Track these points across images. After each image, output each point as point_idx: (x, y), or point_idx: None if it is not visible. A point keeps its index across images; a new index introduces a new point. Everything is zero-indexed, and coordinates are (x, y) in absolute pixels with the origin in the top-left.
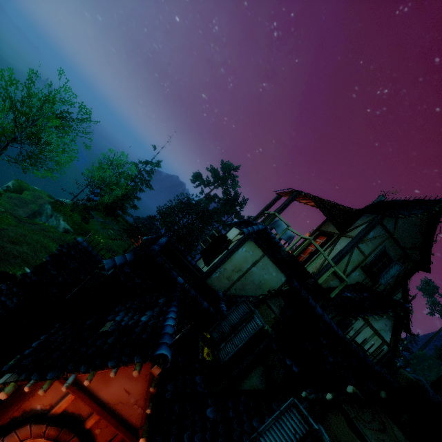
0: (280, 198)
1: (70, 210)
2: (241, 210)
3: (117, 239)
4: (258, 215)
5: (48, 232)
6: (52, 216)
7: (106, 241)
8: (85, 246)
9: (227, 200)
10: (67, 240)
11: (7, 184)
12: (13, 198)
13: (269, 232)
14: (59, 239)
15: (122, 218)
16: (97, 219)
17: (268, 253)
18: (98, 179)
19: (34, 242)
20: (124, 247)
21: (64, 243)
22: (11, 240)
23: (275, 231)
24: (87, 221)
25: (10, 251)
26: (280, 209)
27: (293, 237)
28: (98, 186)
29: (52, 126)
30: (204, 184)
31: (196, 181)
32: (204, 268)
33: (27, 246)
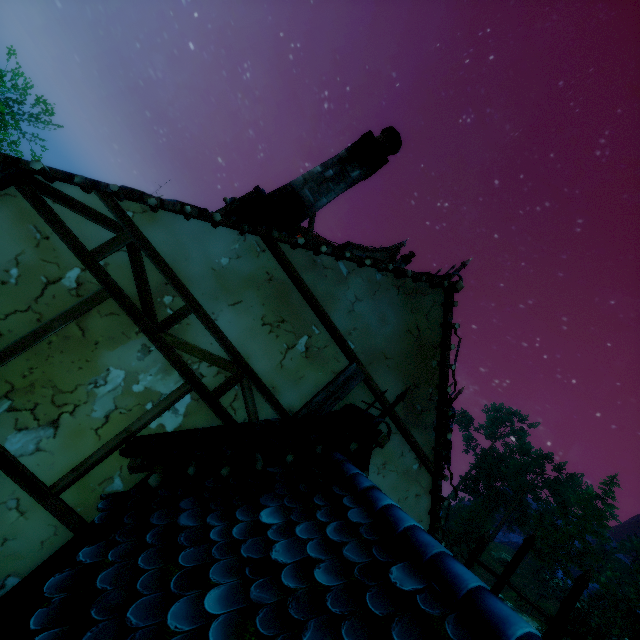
0: None
1: None
2: None
3: None
4: None
5: None
6: None
7: None
8: None
9: None
10: None
11: None
12: None
13: None
14: None
15: None
16: None
17: None
18: None
19: None
20: None
21: None
22: None
23: None
24: None
25: None
26: None
27: None
28: None
29: None
30: None
31: None
32: None
33: None
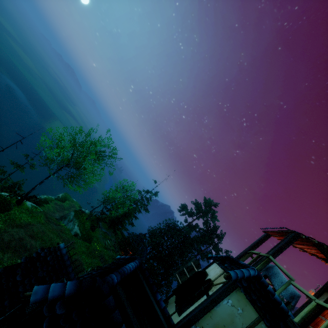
0: (268, 237)
1: (86, 218)
2: (219, 242)
3: (111, 250)
4: (243, 253)
5: (63, 233)
6: (71, 221)
7: (102, 249)
8: (63, 253)
9: (207, 231)
10: (73, 242)
11: (59, 195)
12: (57, 204)
13: (264, 282)
14: (68, 240)
15: (120, 231)
16: (101, 229)
17: (266, 318)
18: (111, 198)
19: (47, 239)
20: (113, 258)
21: (70, 244)
22: (32, 234)
23: (271, 281)
24: (94, 229)
25: (25, 244)
26: (274, 251)
27: (297, 297)
28: (109, 203)
29: (91, 158)
30: (188, 213)
31: (182, 210)
32: (175, 314)
33: (41, 242)
